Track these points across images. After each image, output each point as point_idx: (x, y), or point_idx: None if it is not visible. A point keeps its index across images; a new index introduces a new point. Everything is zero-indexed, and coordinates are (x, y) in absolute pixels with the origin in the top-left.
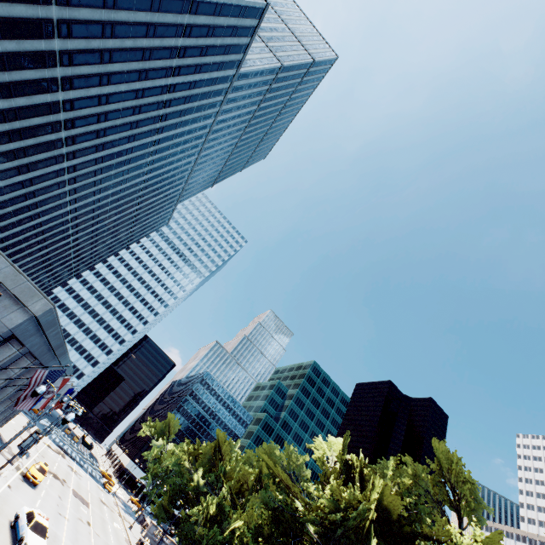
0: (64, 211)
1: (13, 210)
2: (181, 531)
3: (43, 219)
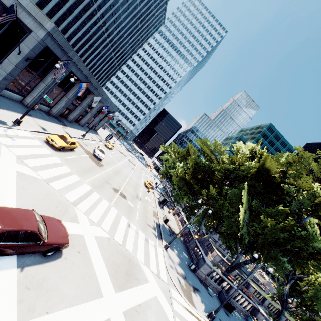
0: (97, 17)
1: (72, 19)
2: (172, 182)
3: (88, 25)
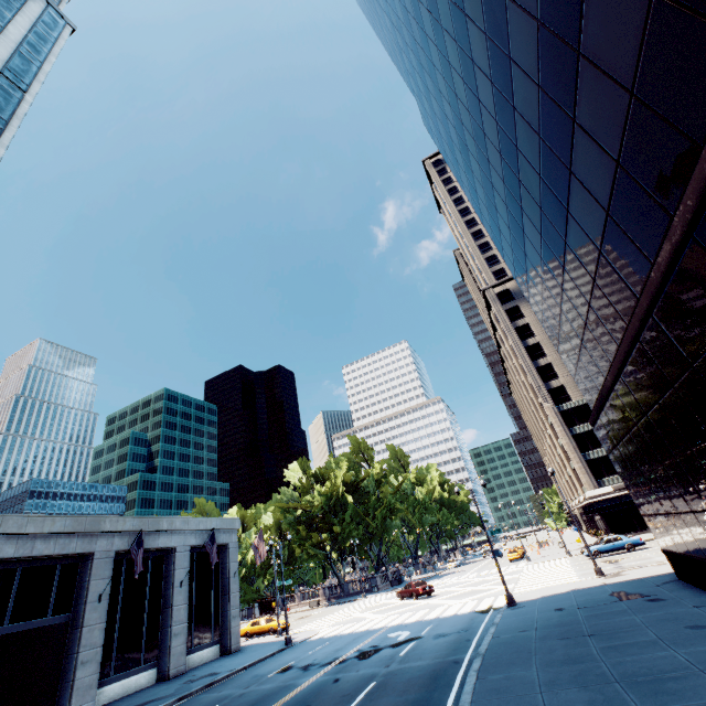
0: None
1: None
2: None
3: None
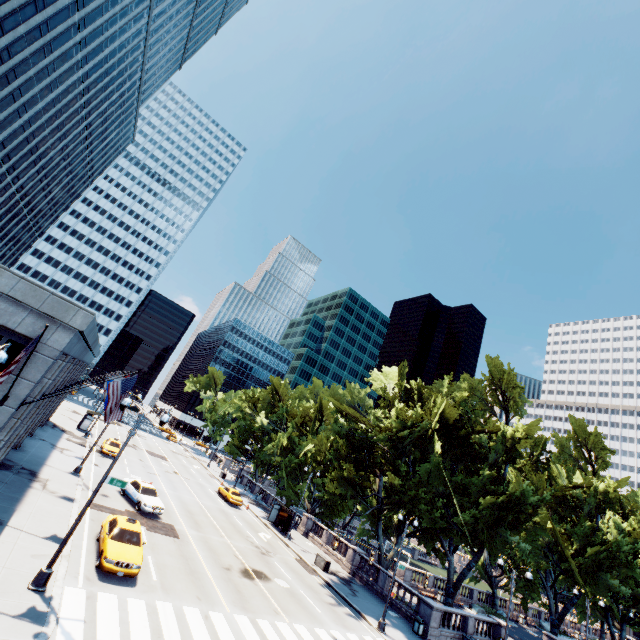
0: None
1: None
2: (257, 460)
3: None
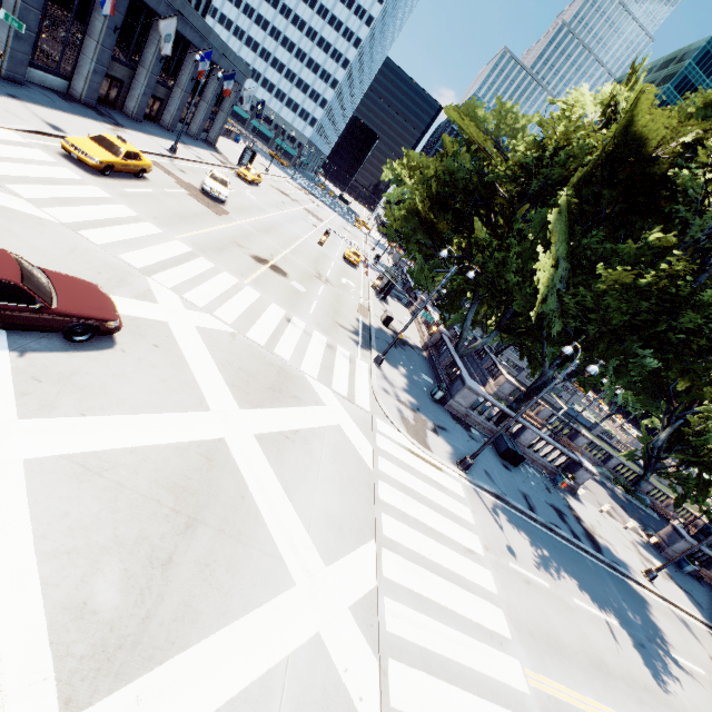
0: None
1: None
2: None
3: None
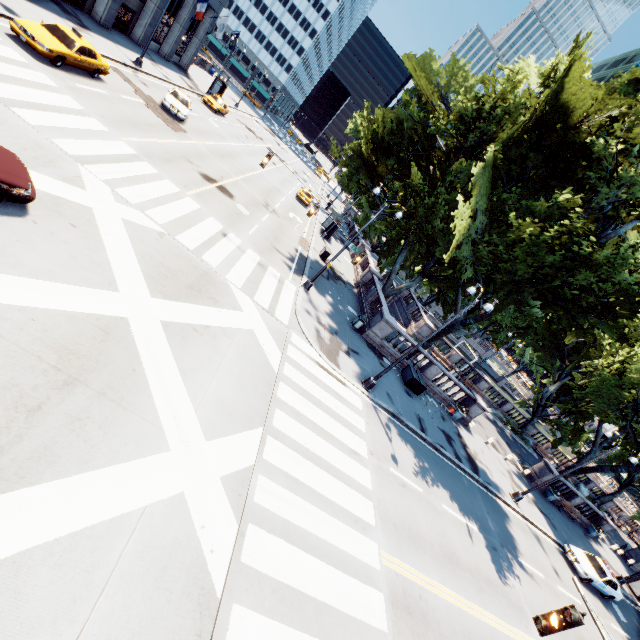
0: None
1: None
2: None
3: None
